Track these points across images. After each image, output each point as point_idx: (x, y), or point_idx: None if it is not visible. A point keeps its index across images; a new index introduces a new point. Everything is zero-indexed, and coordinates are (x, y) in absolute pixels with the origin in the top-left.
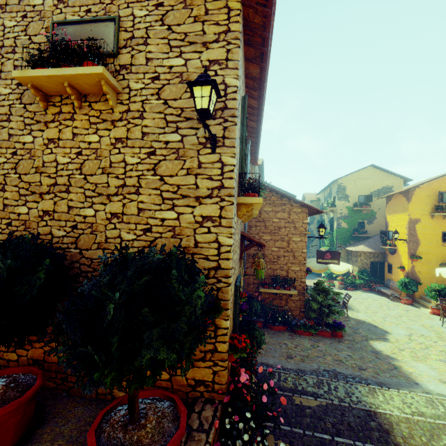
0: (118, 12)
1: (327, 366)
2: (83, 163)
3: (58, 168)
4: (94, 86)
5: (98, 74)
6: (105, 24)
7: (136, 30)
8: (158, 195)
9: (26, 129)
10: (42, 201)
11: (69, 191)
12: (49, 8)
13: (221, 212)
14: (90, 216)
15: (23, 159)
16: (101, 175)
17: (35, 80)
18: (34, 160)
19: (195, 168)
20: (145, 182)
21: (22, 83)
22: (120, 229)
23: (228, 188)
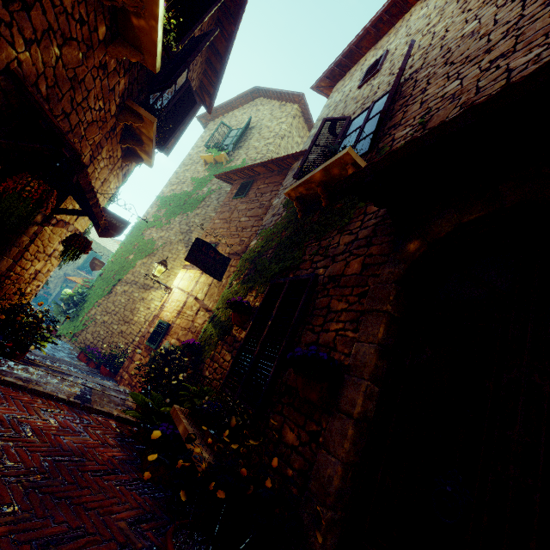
0: None
1: None
2: None
3: None
4: None
5: None
6: None
7: None
8: None
9: None
10: None
11: None
12: None
13: None
14: None
15: None
16: None
17: None
18: None
19: None
20: None
21: None
22: None
23: None
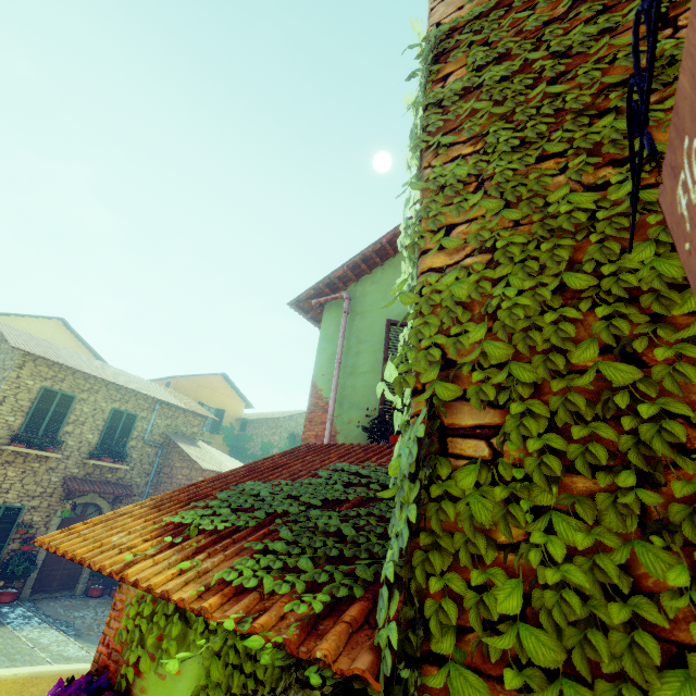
0: None
1: (78, 622)
2: None
3: None
4: None
5: None
6: None
7: None
8: None
9: None
10: None
11: None
12: None
13: None
14: None
15: None
16: None
17: None
18: None
19: None
20: None
21: None
22: None
23: None
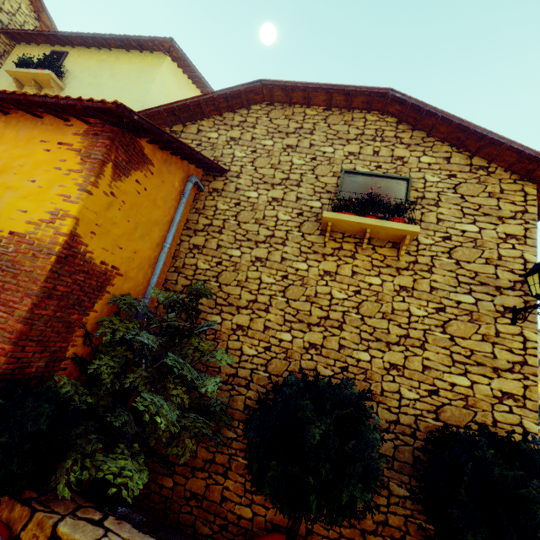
0: (409, 173)
1: None
2: (361, 303)
3: (331, 301)
4: (389, 235)
5: (413, 231)
6: (397, 181)
7: (427, 192)
8: (447, 355)
9: (301, 256)
10: (309, 331)
11: (342, 328)
12: (339, 157)
13: (524, 392)
14: (365, 361)
15: (293, 284)
16: (380, 320)
17: (340, 221)
18: (306, 288)
19: (492, 335)
20: (432, 338)
21: (323, 220)
22: (399, 383)
23: (533, 366)
